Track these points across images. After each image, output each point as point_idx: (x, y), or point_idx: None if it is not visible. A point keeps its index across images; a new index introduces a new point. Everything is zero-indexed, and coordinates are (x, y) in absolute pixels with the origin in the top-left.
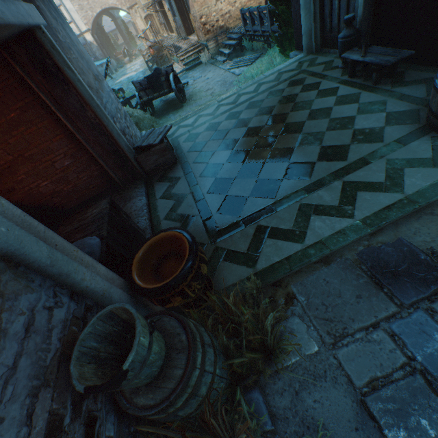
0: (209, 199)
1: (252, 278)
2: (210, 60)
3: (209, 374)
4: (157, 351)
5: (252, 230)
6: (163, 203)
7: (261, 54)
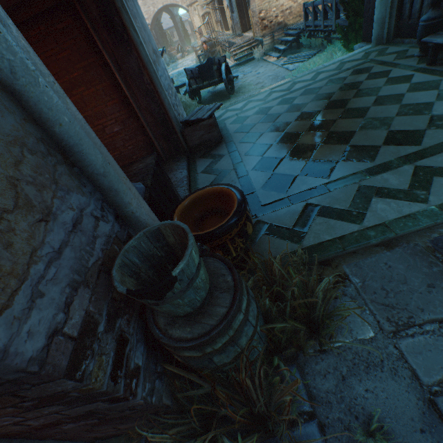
0: (253, 176)
1: (299, 251)
2: (263, 56)
3: (251, 326)
4: (203, 279)
5: (300, 208)
6: (203, 177)
7: (319, 51)
